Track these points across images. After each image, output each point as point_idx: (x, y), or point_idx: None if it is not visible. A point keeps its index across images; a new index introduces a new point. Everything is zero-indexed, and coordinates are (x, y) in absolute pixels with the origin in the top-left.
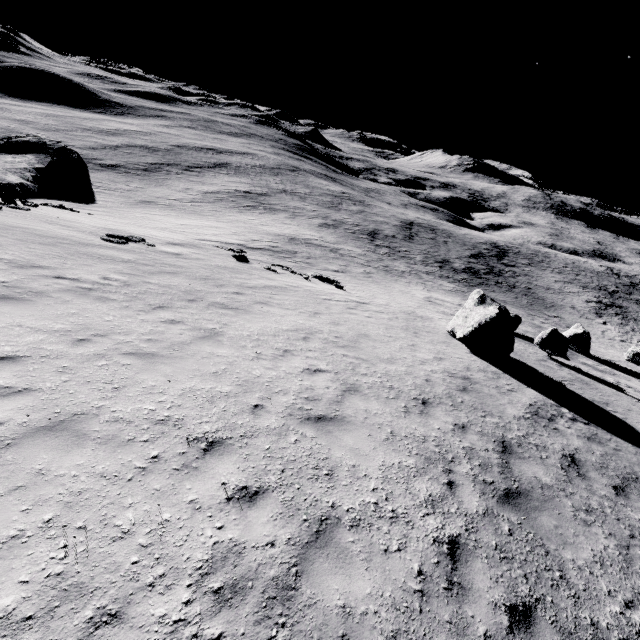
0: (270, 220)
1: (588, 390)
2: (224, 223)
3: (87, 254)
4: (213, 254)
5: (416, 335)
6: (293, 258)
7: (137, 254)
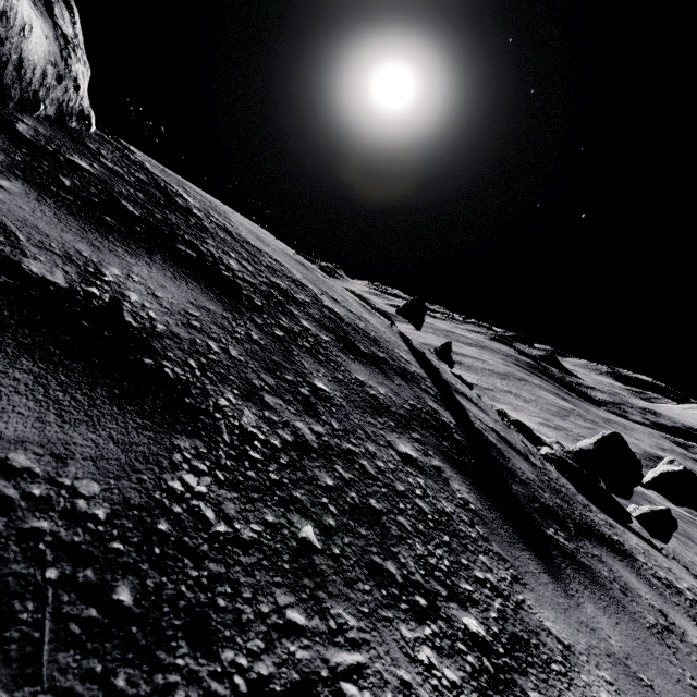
0: None
1: None
2: None
3: None
4: None
5: None
6: None
7: None
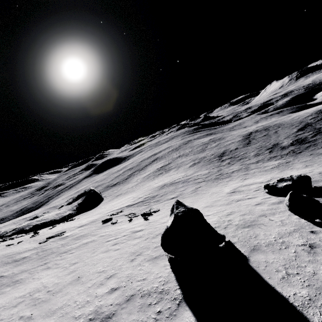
0: (164, 177)
1: (320, 279)
2: (137, 192)
3: (7, 262)
4: (93, 224)
5: (134, 258)
6: (151, 201)
7: (38, 248)
